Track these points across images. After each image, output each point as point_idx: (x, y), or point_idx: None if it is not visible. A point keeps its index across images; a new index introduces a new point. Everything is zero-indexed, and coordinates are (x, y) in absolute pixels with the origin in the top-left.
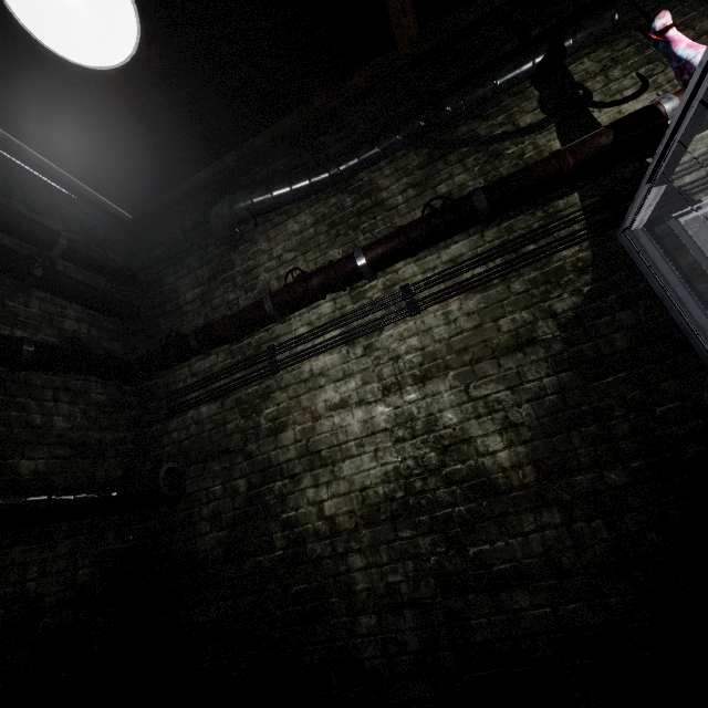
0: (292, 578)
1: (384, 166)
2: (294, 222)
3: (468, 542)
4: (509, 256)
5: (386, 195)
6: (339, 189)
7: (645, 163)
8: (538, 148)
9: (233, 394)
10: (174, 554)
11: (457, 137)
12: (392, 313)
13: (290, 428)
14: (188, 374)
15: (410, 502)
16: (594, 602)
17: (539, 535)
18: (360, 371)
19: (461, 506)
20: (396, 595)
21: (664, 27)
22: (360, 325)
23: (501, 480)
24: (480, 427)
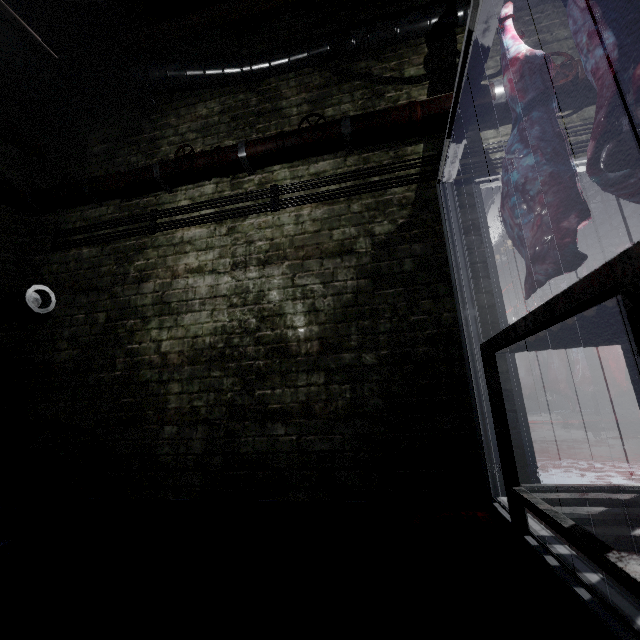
0: (123, 392)
1: (291, 78)
2: (204, 107)
3: (257, 386)
4: (358, 181)
5: (285, 104)
6: (249, 87)
7: (477, 134)
8: (410, 99)
9: (113, 243)
10: (32, 361)
11: (355, 70)
12: (258, 205)
13: (152, 280)
14: (79, 218)
15: (226, 352)
16: (325, 437)
17: (306, 389)
18: (220, 246)
19: (261, 361)
20: (196, 415)
21: (505, 16)
22: (230, 209)
23: (294, 348)
24: (293, 307)
